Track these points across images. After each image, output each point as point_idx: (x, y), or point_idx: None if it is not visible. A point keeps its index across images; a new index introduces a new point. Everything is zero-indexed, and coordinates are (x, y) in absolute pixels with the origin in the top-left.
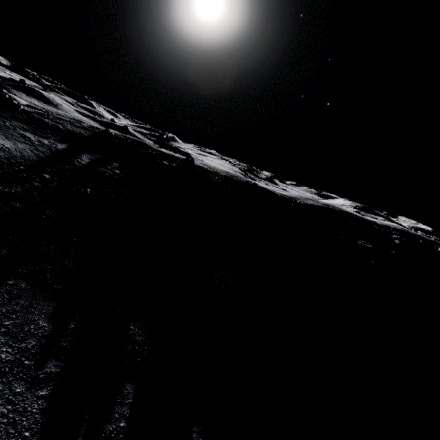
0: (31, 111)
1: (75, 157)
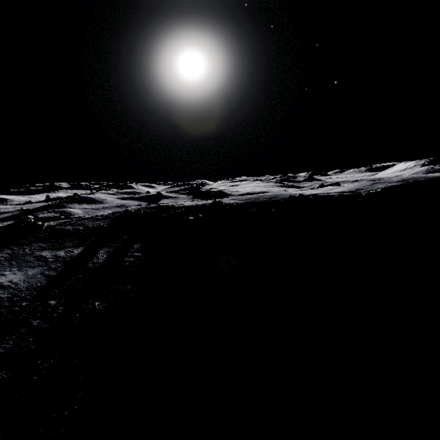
0: (56, 224)
1: (90, 258)
